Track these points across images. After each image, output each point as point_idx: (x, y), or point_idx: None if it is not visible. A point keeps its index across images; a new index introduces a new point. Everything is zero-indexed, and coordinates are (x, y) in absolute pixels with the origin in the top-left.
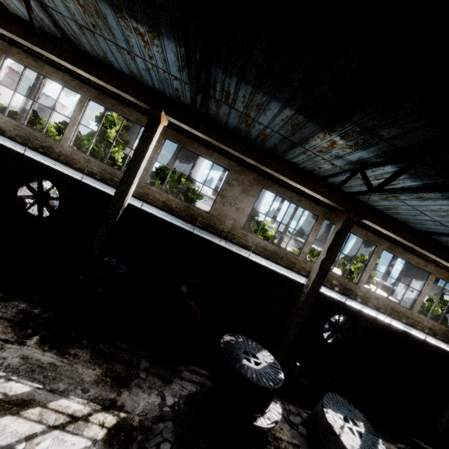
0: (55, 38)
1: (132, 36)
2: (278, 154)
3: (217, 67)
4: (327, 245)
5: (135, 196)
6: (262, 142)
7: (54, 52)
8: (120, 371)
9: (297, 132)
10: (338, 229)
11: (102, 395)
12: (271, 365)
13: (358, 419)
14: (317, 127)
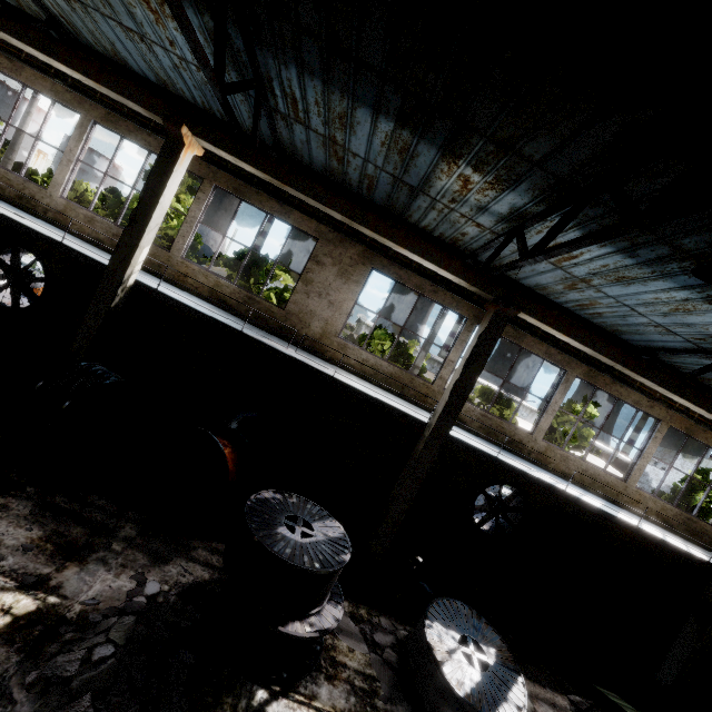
0: (33, 20)
1: (134, 3)
2: (399, 214)
3: (263, 48)
4: (464, 359)
5: (165, 279)
6: (369, 192)
7: (14, 33)
8: (77, 537)
9: (410, 166)
10: (482, 332)
11: (28, 567)
12: (333, 541)
13: (489, 642)
14: (434, 151)
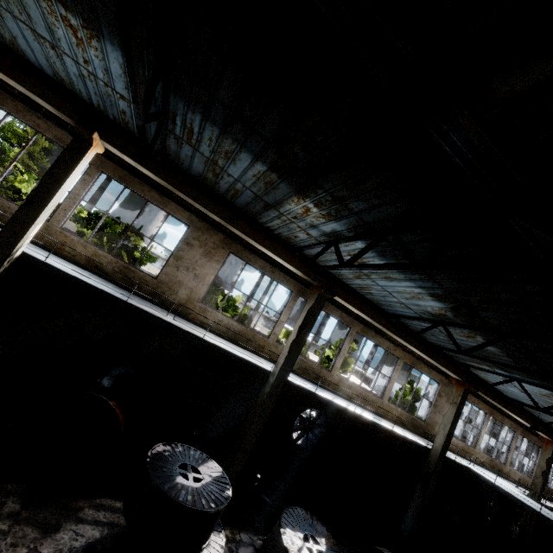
0: None
1: (58, 25)
2: (252, 215)
3: (177, 96)
4: (298, 325)
5: (41, 245)
6: (232, 197)
7: None
8: None
9: (270, 192)
10: (310, 307)
11: None
12: (217, 480)
13: (320, 534)
14: (291, 189)
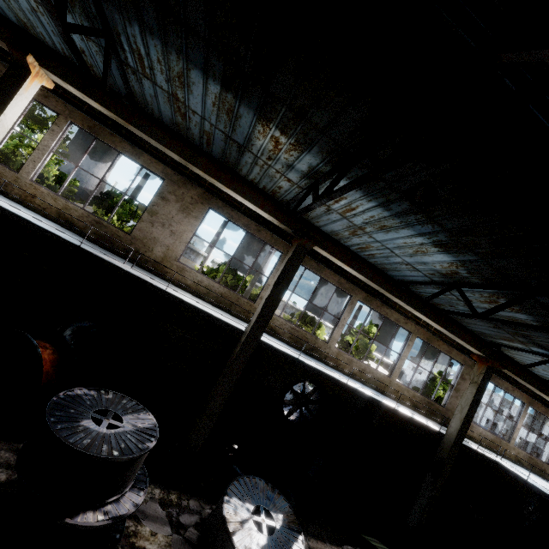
0: None
1: None
2: (233, 168)
3: (109, 3)
4: (274, 280)
5: (11, 197)
6: (208, 146)
7: None
8: None
9: (236, 126)
10: (288, 259)
11: None
12: (141, 431)
13: (279, 510)
14: (252, 114)
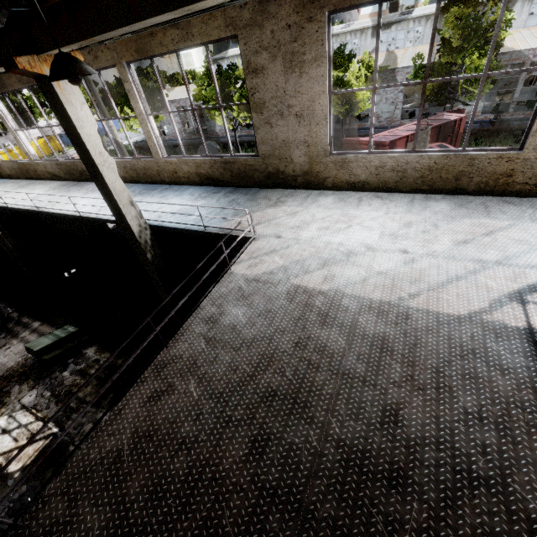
0: None
1: None
2: None
3: None
4: None
5: None
6: None
7: None
8: None
9: None
10: None
11: None
12: None
13: None
14: None
